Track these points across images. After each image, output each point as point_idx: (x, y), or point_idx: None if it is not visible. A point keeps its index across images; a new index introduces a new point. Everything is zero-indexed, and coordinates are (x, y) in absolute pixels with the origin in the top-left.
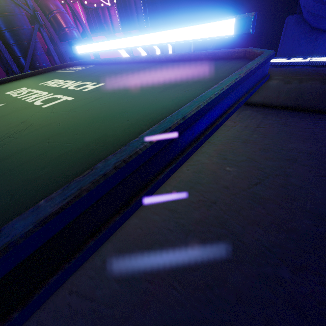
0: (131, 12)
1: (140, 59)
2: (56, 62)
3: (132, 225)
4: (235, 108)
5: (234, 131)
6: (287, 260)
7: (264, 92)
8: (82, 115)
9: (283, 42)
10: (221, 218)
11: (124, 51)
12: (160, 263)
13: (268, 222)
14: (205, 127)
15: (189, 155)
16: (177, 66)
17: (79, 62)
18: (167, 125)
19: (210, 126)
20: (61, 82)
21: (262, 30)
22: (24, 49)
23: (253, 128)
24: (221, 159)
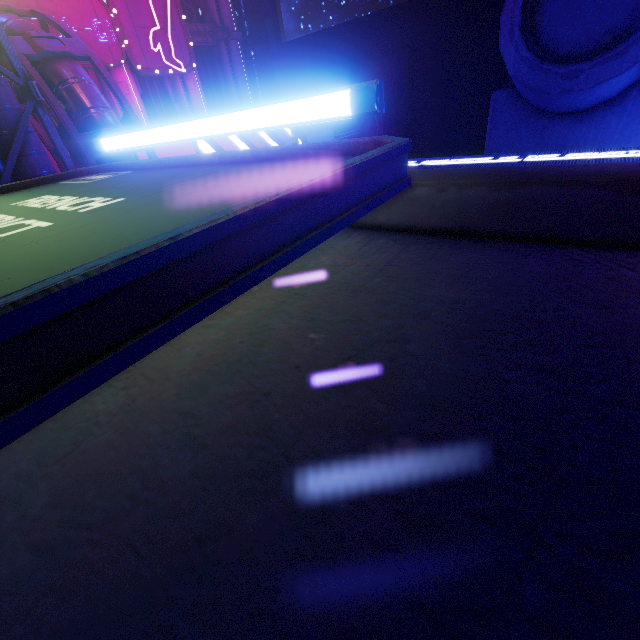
0: (225, 85)
1: (211, 158)
2: (68, 169)
3: (103, 445)
4: (324, 230)
5: (345, 273)
6: (352, 481)
7: (408, 208)
8: (44, 250)
9: (492, 132)
10: (268, 420)
11: (212, 150)
12: (126, 509)
13: (344, 421)
14: (249, 260)
15: (210, 307)
16: (263, 168)
17: (108, 167)
18: (135, 249)
19: (265, 258)
20: (52, 200)
21: (463, 115)
22: (4, 144)
23: (379, 267)
24: (307, 321)
